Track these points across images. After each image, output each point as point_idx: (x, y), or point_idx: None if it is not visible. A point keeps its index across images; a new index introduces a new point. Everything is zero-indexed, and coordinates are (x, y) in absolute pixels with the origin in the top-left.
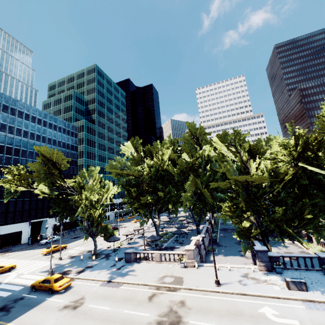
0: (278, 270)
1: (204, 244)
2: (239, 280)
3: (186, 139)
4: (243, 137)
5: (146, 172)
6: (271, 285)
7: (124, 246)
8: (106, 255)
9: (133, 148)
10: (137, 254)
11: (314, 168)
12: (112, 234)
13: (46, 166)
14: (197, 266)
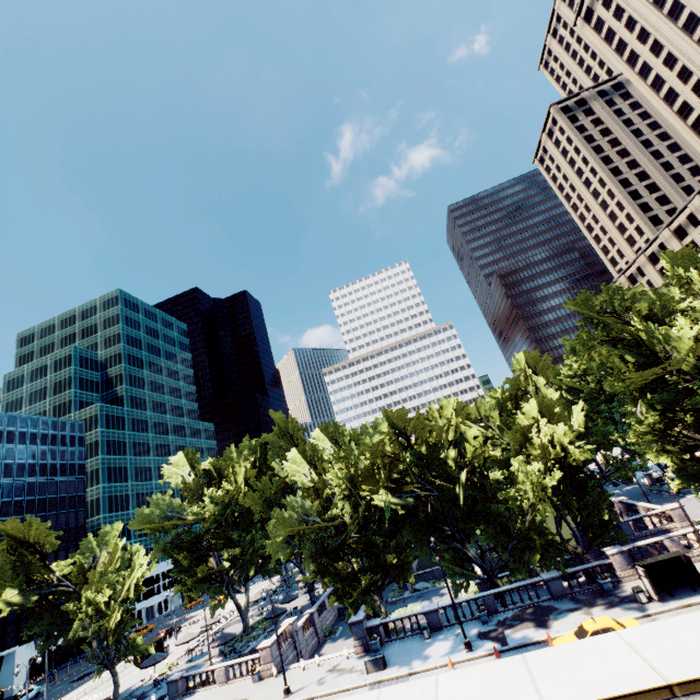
0: (374, 648)
1: (315, 626)
2: (321, 678)
3: (270, 444)
4: (321, 452)
5: (210, 512)
6: (353, 674)
7: (180, 667)
8: (139, 697)
9: (189, 465)
10: (197, 678)
11: (382, 498)
12: (146, 652)
13: (16, 554)
14: (280, 672)
